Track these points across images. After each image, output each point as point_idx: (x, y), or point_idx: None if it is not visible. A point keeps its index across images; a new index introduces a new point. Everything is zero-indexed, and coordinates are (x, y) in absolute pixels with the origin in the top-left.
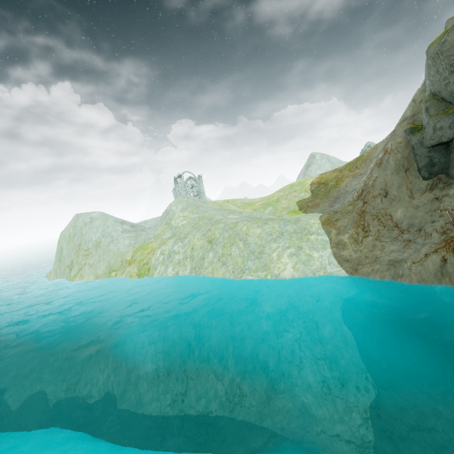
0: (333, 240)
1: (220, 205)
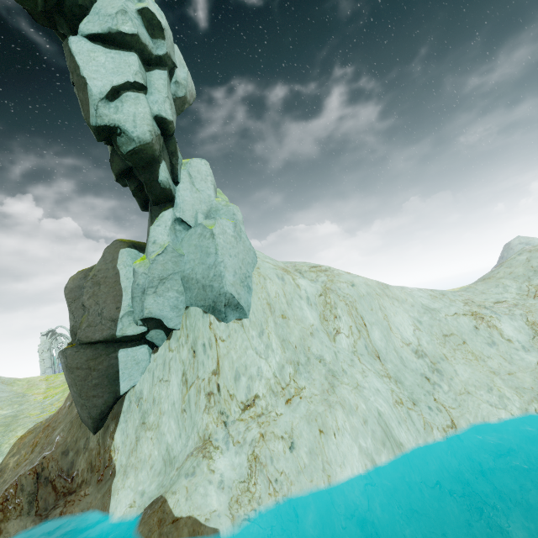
0: (2, 465)
1: (30, 386)
